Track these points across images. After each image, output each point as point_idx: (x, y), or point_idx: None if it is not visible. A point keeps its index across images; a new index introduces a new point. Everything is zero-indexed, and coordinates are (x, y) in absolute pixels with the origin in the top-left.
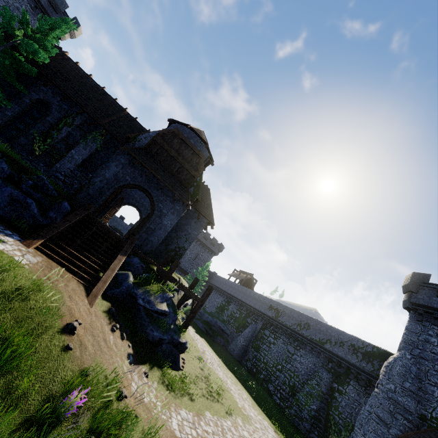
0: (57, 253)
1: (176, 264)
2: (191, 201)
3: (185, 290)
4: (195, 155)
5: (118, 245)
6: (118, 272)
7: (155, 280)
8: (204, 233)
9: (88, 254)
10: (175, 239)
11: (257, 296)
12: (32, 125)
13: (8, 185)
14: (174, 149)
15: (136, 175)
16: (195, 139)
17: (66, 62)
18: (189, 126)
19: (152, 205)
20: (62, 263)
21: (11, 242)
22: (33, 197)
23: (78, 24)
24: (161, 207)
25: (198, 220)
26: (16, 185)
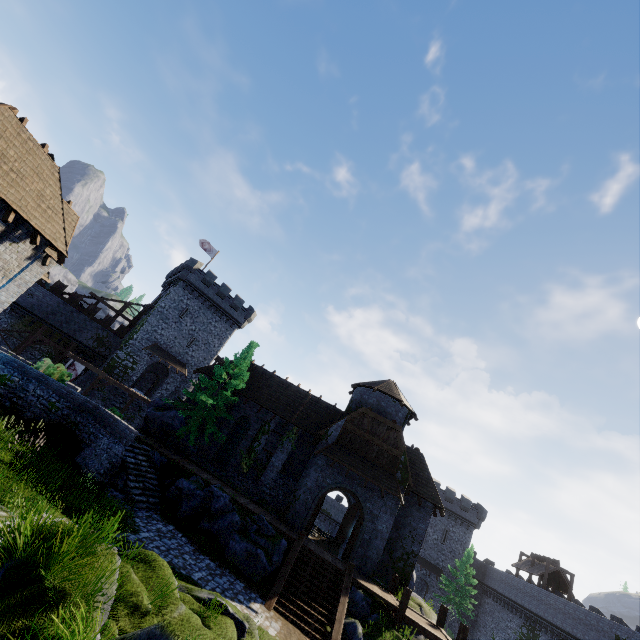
0: (287, 607)
1: (406, 594)
2: (402, 490)
3: (429, 635)
4: (391, 430)
5: (336, 576)
6: (345, 620)
7: (386, 625)
8: (445, 492)
9: (313, 602)
10: (398, 542)
11: (582, 614)
12: (238, 444)
13: (244, 540)
14: (366, 431)
15: (335, 475)
16: (386, 401)
17: (255, 371)
18: (375, 389)
19: (360, 507)
20: (295, 622)
21: (260, 609)
22: (260, 544)
23: (253, 310)
24: (370, 506)
25: (419, 505)
26: (247, 535)
